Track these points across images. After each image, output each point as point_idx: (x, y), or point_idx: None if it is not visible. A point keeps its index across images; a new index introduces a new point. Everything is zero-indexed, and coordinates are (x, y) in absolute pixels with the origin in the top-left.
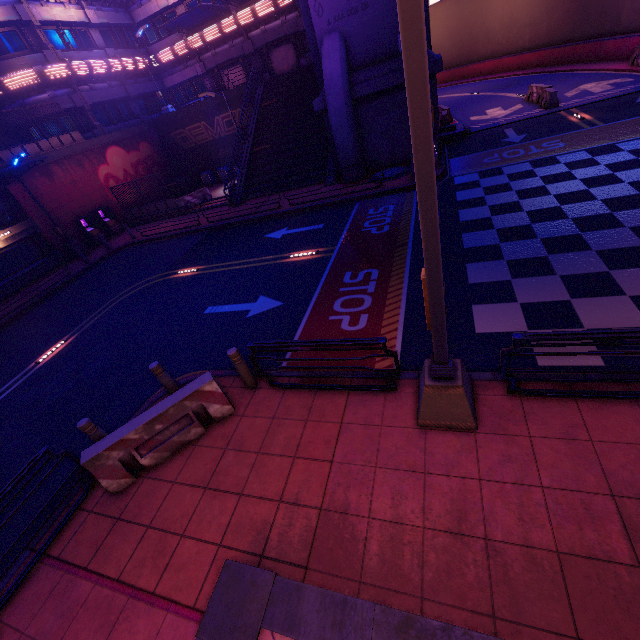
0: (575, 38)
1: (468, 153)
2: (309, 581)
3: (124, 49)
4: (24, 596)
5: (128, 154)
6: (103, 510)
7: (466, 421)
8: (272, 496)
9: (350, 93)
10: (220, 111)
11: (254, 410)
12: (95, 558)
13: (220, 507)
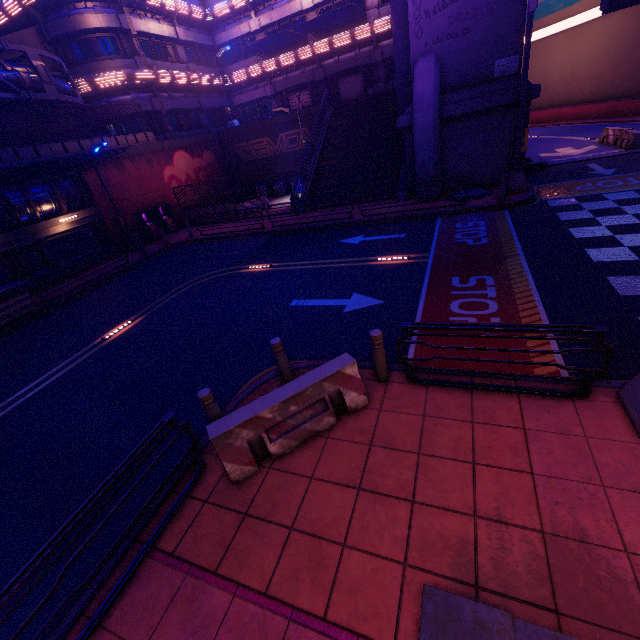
0: None
1: (553, 181)
2: (570, 632)
3: (203, 66)
4: (134, 599)
5: (192, 160)
6: (222, 501)
7: None
8: (460, 508)
9: (439, 112)
10: (286, 129)
11: (394, 405)
12: (225, 561)
13: (388, 514)
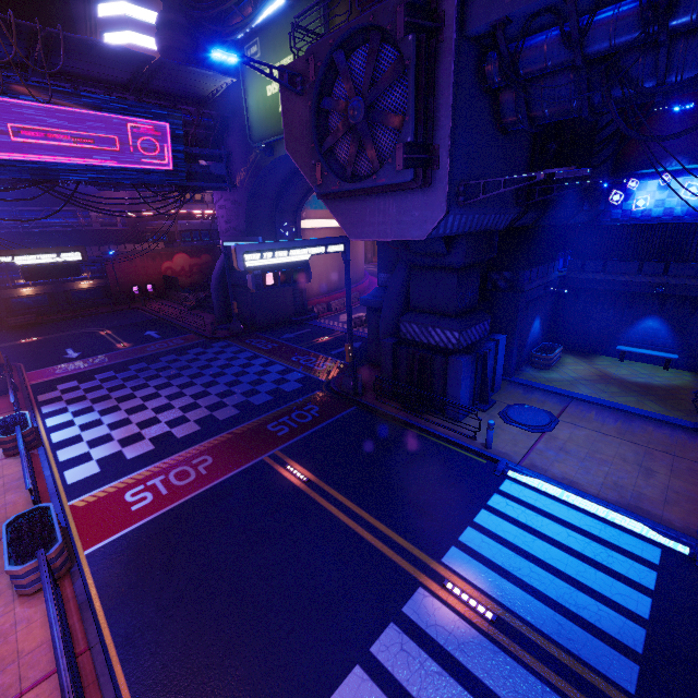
0: None
1: (265, 333)
2: None
3: None
4: None
5: (191, 259)
6: None
7: None
8: None
9: (221, 280)
10: None
11: None
12: None
13: None
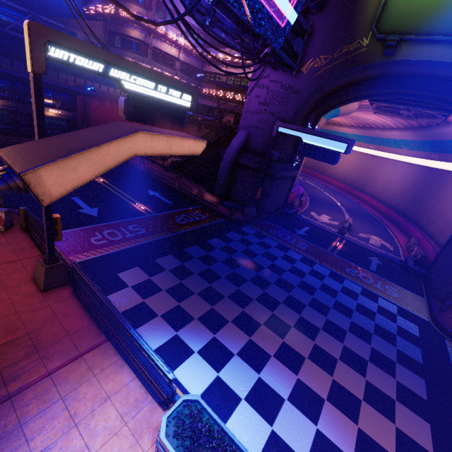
0: (404, 214)
1: (274, 223)
2: None
3: (187, 76)
4: None
5: None
6: None
7: (42, 285)
8: None
9: (236, 158)
10: (206, 128)
11: (9, 236)
12: None
13: None
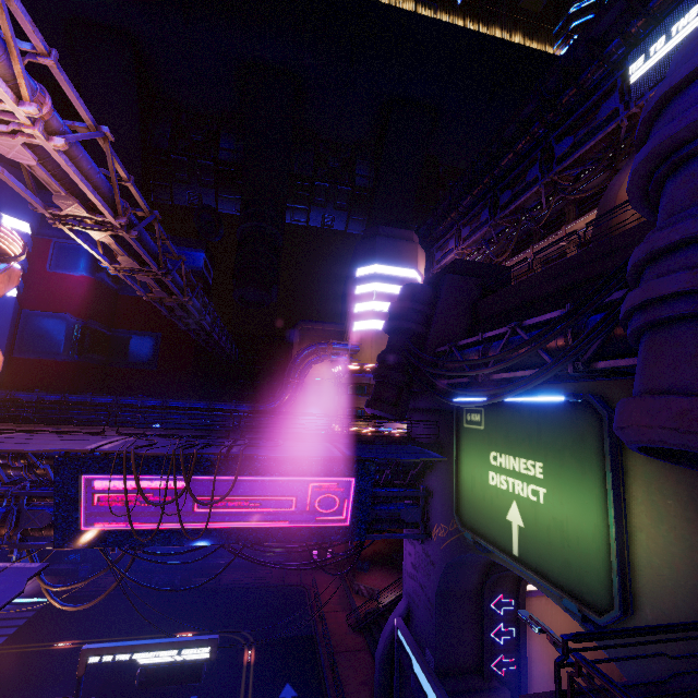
0: None
1: None
2: None
3: None
4: None
5: None
6: None
7: None
8: None
9: (391, 648)
10: None
11: None
12: None
13: None
